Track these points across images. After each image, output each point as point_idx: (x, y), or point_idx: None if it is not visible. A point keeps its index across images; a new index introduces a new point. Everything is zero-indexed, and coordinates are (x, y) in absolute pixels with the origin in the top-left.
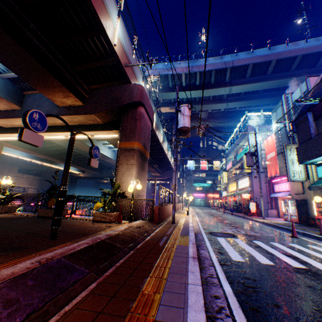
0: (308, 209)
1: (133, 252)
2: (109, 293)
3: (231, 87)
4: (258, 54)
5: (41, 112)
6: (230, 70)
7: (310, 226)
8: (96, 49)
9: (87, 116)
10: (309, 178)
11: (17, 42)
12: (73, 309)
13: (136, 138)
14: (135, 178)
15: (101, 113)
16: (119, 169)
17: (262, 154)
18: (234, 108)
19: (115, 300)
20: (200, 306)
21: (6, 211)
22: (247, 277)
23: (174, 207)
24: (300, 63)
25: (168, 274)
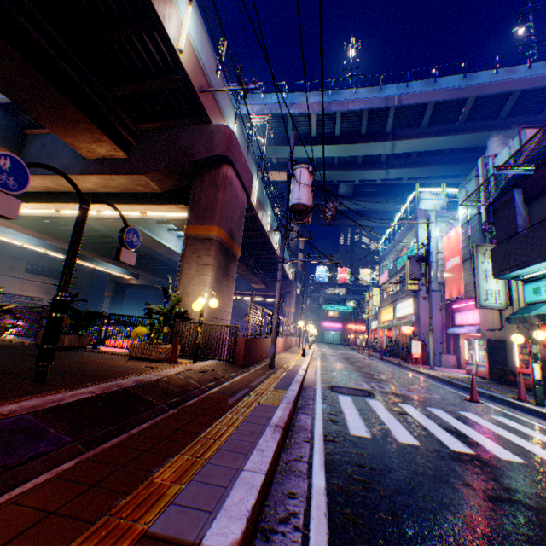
0: (507, 356)
1: (174, 412)
2: (90, 479)
3: (394, 142)
4: (444, 85)
5: (15, 157)
6: (394, 112)
7: (507, 384)
8: (148, 58)
9: (133, 177)
10: (512, 304)
11: (1, 36)
12: (5, 504)
13: (216, 219)
14: (209, 288)
15: (158, 173)
16: (184, 272)
17: (438, 259)
18: (399, 180)
19: (94, 492)
20: (243, 510)
21: None
22: (362, 464)
23: (275, 341)
24: (516, 105)
25: (216, 453)
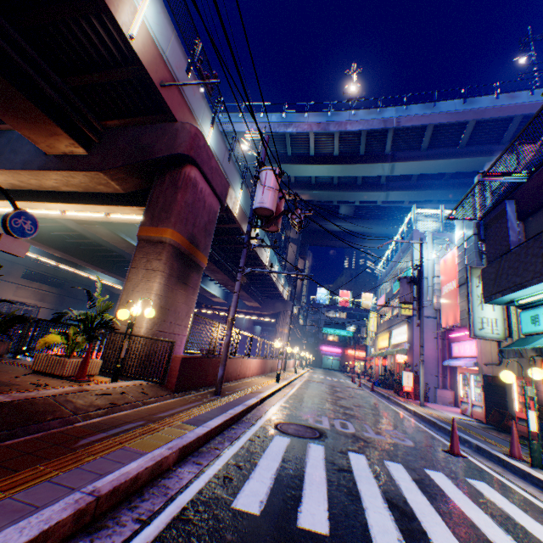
0: (507, 396)
1: None
2: None
3: (393, 164)
4: (444, 109)
5: None
6: (393, 134)
7: (506, 431)
8: (103, 46)
9: (91, 175)
10: (511, 336)
11: None
12: None
13: (171, 221)
14: (155, 297)
15: (117, 171)
16: (130, 277)
17: (435, 283)
18: (400, 203)
19: None
20: None
21: None
22: None
23: (224, 362)
24: (518, 131)
25: None
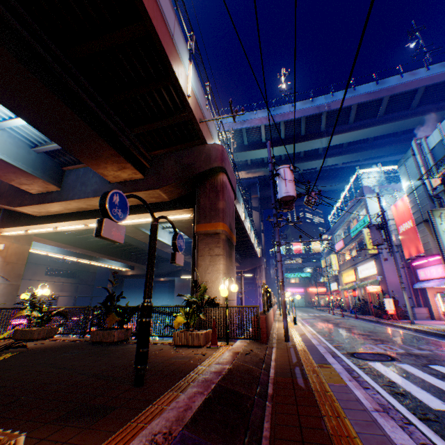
0: None
1: (271, 404)
2: None
3: (329, 138)
4: (362, 91)
5: (121, 192)
6: (325, 116)
7: None
8: (162, 104)
9: (149, 192)
10: None
11: (66, 104)
12: None
13: (220, 216)
14: (223, 275)
15: (169, 186)
16: (199, 263)
17: (390, 225)
18: (335, 165)
19: None
20: None
21: (44, 336)
22: None
23: (286, 315)
24: (422, 97)
25: None
